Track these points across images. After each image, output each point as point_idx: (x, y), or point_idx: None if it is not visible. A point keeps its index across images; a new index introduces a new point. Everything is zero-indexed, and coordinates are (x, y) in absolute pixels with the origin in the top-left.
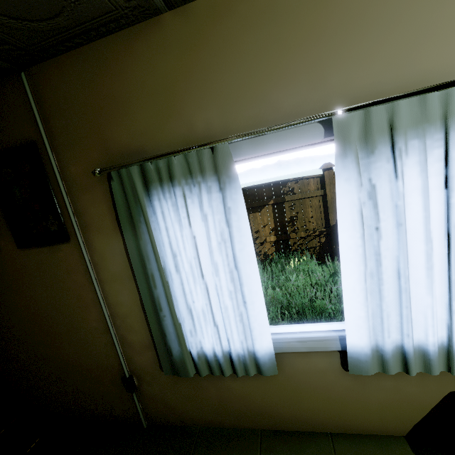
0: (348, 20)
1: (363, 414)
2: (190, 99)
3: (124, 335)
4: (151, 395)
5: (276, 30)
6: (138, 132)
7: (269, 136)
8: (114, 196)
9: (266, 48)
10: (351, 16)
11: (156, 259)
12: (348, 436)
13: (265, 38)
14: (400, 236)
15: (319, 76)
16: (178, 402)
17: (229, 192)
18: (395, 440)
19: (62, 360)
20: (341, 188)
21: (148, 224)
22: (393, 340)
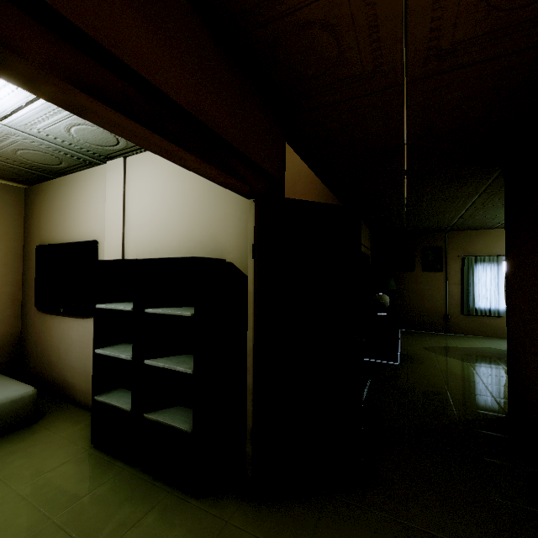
0: None
1: None
2: (493, 246)
3: (450, 301)
4: (453, 323)
5: None
6: (475, 250)
7: None
8: (464, 263)
9: None
10: None
11: (472, 279)
12: None
13: None
14: None
15: None
16: (463, 326)
17: (500, 266)
18: None
19: (421, 307)
20: None
21: (473, 270)
22: None
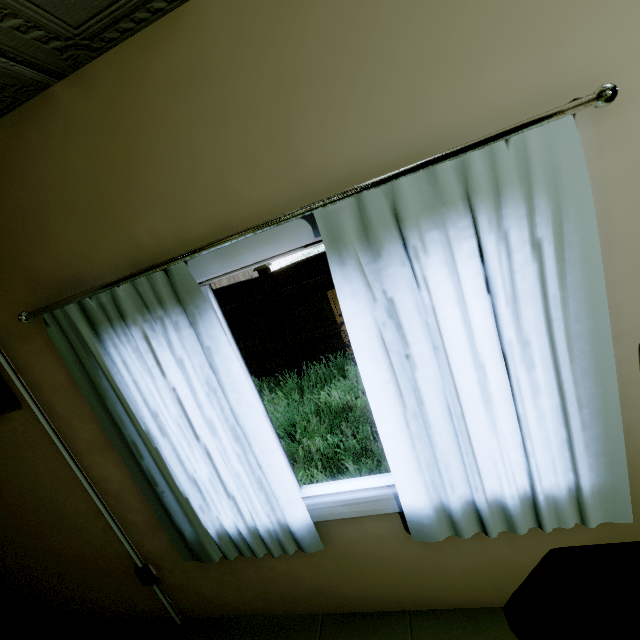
0: (309, 67)
1: (446, 585)
2: (123, 202)
3: (124, 517)
4: (178, 585)
5: (214, 92)
6: (68, 255)
7: (241, 244)
8: (57, 346)
9: (206, 120)
10: (313, 60)
11: (132, 423)
12: (431, 613)
13: (202, 106)
14: (440, 363)
15: (289, 152)
16: (212, 590)
17: (203, 326)
18: (490, 614)
19: (57, 553)
20: (349, 307)
21: (110, 378)
22: (461, 496)
